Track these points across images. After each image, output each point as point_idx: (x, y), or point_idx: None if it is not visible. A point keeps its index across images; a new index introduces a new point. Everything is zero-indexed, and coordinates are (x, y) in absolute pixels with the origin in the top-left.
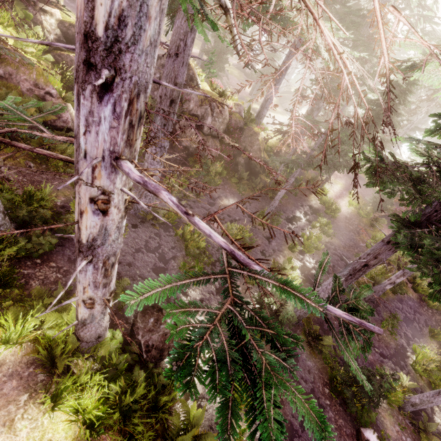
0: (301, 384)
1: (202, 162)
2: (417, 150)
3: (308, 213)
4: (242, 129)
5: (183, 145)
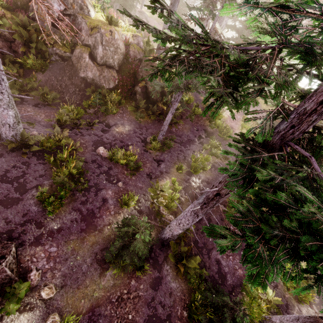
0: (157, 310)
1: (100, 92)
2: (259, 27)
3: (202, 137)
4: (141, 59)
5: (81, 76)
